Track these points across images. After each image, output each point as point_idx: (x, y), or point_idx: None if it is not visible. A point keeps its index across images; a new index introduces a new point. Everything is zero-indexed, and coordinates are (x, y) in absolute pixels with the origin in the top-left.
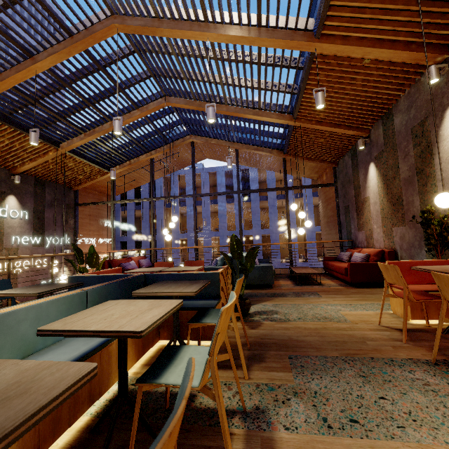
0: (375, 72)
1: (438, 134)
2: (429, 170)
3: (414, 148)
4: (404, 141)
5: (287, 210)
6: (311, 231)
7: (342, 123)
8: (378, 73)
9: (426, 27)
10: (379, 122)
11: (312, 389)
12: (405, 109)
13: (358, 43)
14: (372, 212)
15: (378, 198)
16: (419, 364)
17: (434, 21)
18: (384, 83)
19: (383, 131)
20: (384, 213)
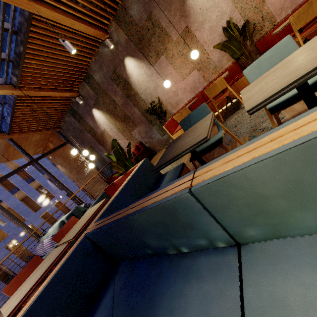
0: (76, 43)
1: (127, 74)
2: (133, 92)
3: (118, 86)
4: (109, 86)
5: (51, 174)
6: (50, 206)
7: (59, 87)
8: (78, 43)
9: (97, 15)
10: (83, 83)
11: (249, 129)
12: (98, 69)
13: (65, 15)
14: (113, 136)
15: (112, 125)
16: (225, 123)
17: (100, 12)
18: (82, 53)
19: (90, 87)
20: (121, 130)
